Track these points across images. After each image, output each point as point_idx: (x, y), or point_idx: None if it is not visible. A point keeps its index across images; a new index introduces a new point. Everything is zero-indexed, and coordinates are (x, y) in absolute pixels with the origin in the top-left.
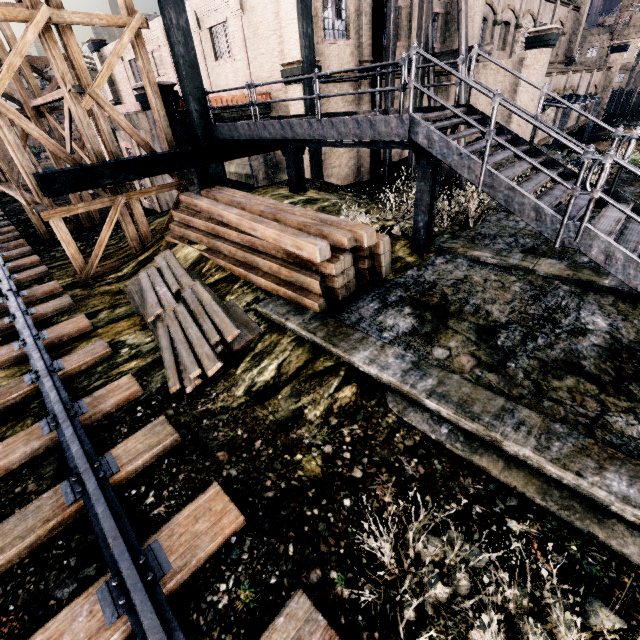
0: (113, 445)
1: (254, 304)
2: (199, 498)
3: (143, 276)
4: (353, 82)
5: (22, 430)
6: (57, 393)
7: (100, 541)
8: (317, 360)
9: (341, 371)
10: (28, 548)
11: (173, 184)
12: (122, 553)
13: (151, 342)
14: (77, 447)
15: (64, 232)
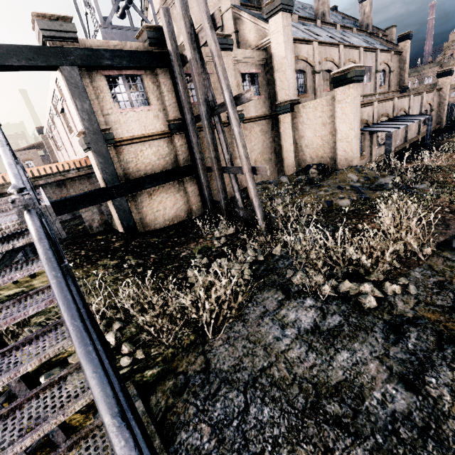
0: None
1: None
2: None
3: None
4: (166, 138)
5: None
6: None
7: None
8: None
9: None
10: None
11: None
12: None
13: None
14: None
15: None
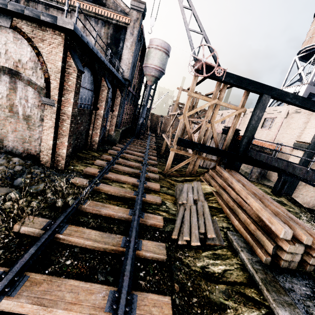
0: (142, 238)
1: (226, 229)
2: (160, 296)
3: (186, 185)
4: None
5: (123, 207)
6: (140, 204)
7: (121, 271)
8: (249, 287)
9: (262, 309)
10: (103, 248)
11: (216, 161)
12: (126, 285)
13: (174, 211)
14: (135, 228)
15: (172, 156)
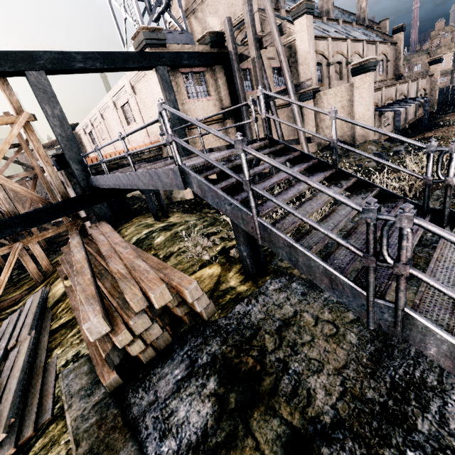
0: None
1: (71, 363)
2: None
3: (5, 322)
4: (220, 123)
5: None
6: None
7: None
8: None
9: None
10: None
11: (68, 224)
12: None
13: None
14: None
15: None
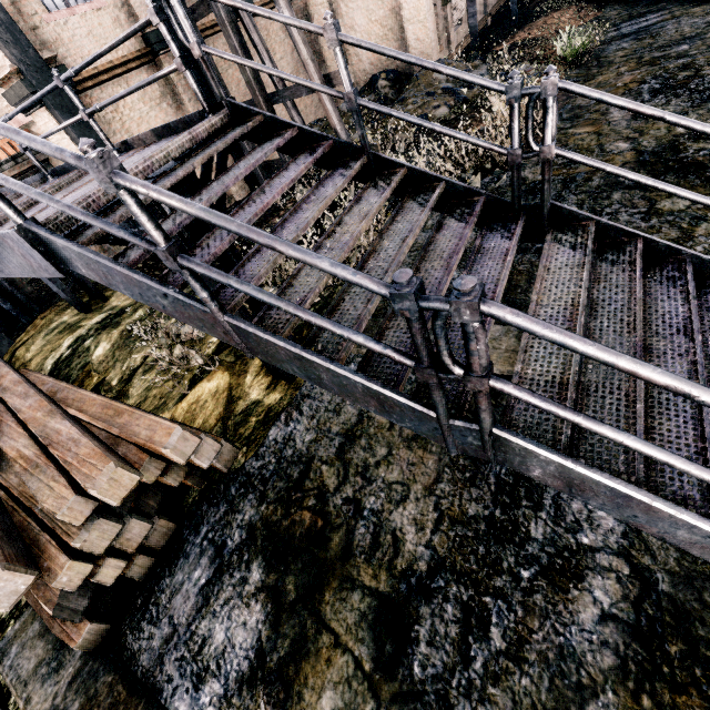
0: None
1: (10, 623)
2: None
3: None
4: (147, 65)
5: None
6: None
7: None
8: None
9: None
10: None
11: None
12: None
13: None
14: None
15: None
